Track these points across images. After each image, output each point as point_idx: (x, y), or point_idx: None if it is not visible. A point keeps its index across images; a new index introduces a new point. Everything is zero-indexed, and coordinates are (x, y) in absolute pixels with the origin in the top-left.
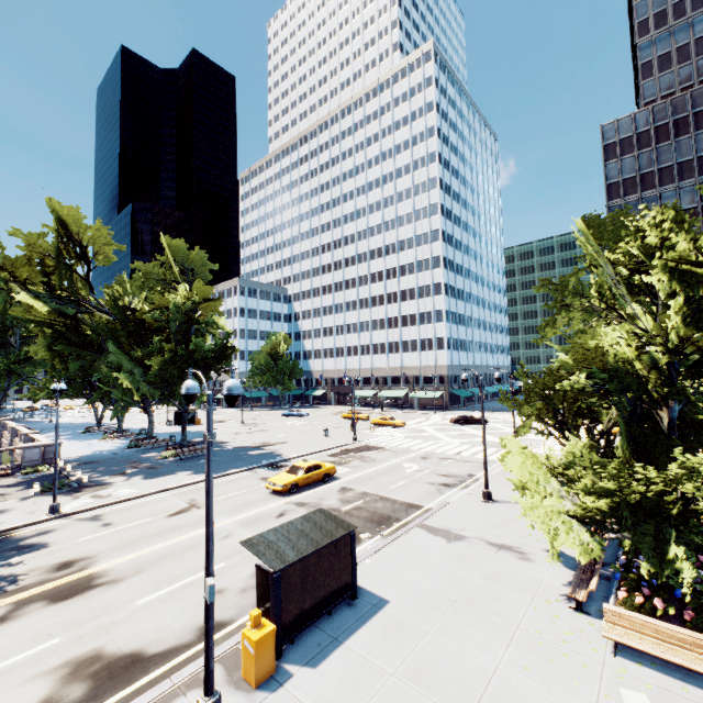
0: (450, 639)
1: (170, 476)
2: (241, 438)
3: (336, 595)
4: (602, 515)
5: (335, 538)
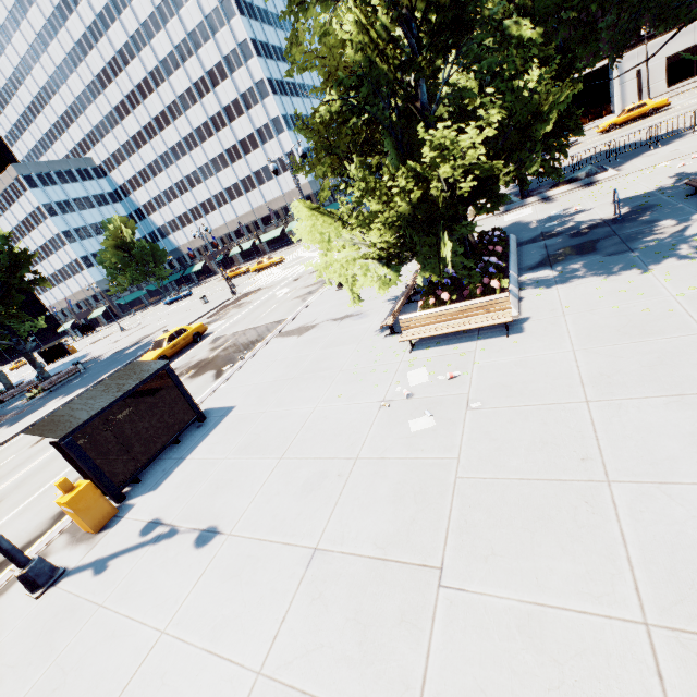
0: (282, 408)
1: (37, 411)
2: (119, 344)
3: (177, 426)
4: (390, 242)
5: (140, 381)
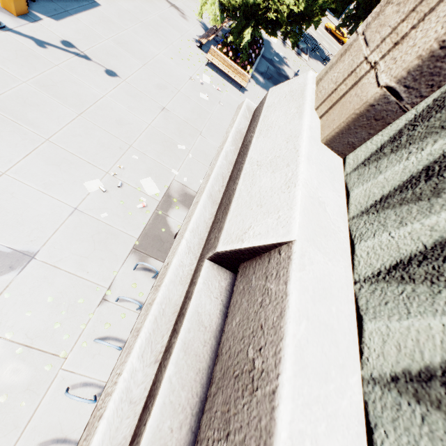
0: (138, 37)
1: None
2: None
3: None
4: (232, 4)
5: None
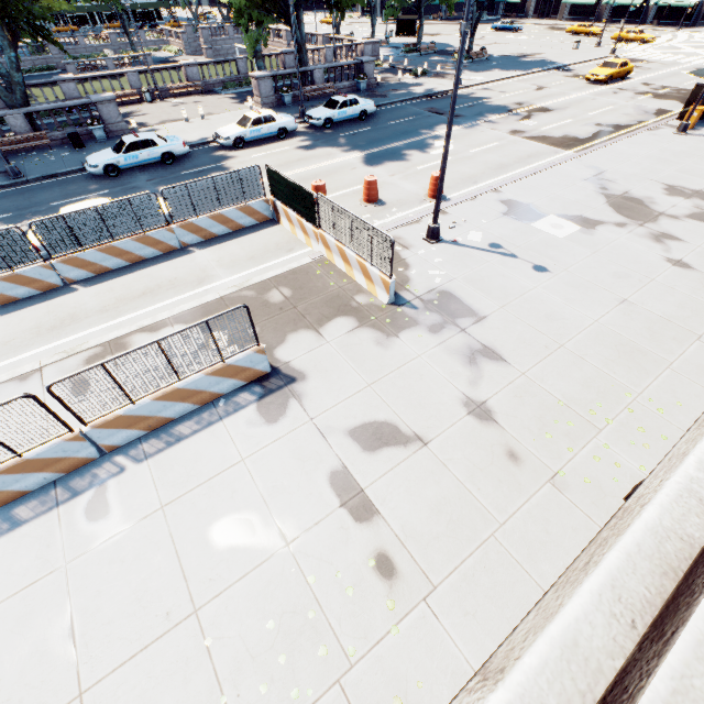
0: None
1: (489, 72)
2: (490, 50)
3: None
4: None
5: None
